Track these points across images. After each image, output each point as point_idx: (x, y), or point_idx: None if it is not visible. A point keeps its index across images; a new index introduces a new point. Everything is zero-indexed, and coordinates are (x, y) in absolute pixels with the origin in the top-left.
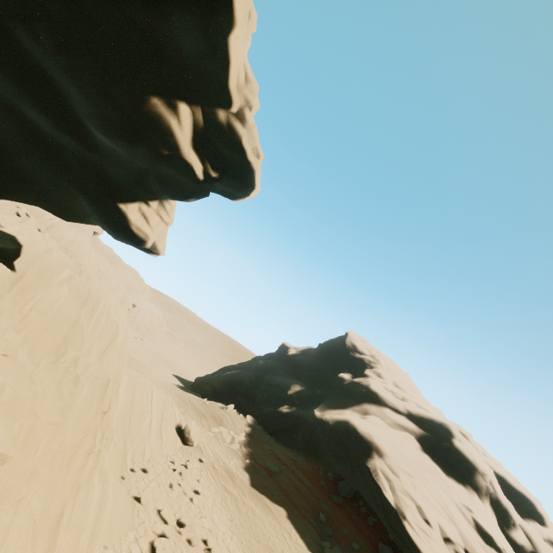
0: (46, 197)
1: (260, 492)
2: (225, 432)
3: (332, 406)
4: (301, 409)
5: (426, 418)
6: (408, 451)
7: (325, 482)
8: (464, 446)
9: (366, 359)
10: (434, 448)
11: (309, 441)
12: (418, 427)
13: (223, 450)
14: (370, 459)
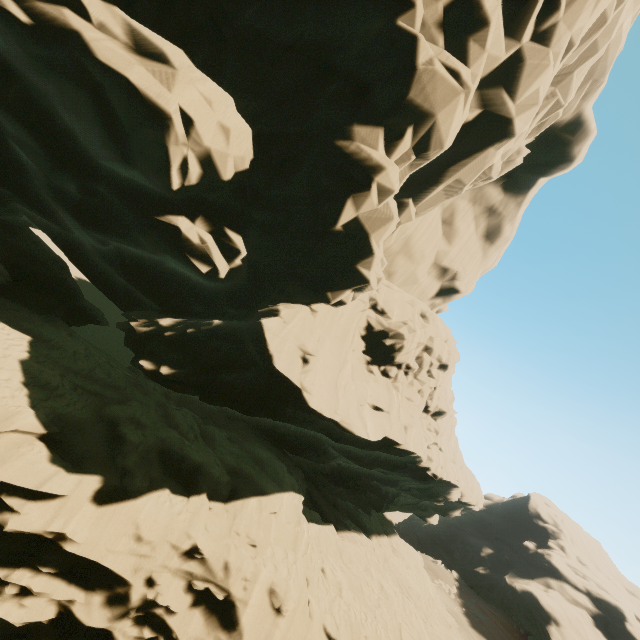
0: (403, 511)
1: (477, 631)
2: (443, 584)
3: (519, 575)
4: (493, 572)
5: (603, 599)
6: (581, 625)
7: (518, 634)
8: (635, 630)
9: (549, 528)
10: (607, 626)
11: (503, 601)
12: (594, 606)
13: (447, 598)
14: (549, 625)
